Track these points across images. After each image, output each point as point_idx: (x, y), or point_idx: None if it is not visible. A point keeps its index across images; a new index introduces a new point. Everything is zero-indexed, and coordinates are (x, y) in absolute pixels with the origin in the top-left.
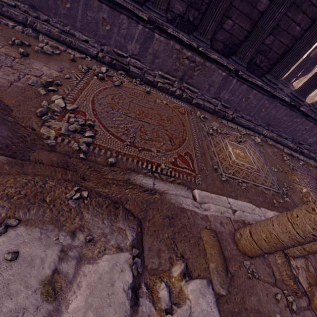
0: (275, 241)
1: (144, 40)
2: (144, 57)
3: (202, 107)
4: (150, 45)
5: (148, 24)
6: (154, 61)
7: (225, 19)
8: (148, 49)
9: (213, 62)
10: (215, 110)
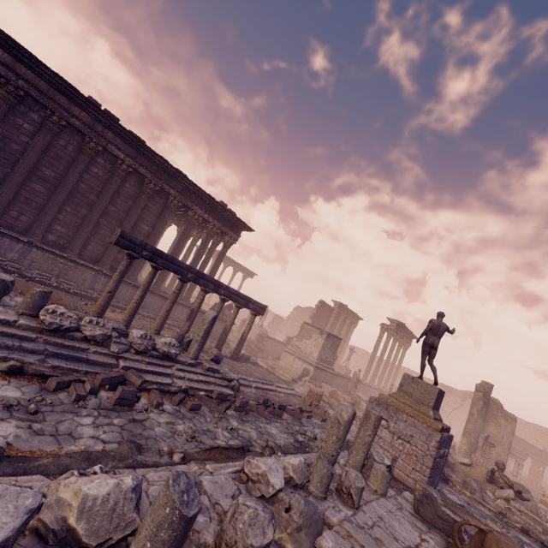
0: (99, 305)
1: (24, 252)
2: (23, 262)
3: (80, 295)
4: (29, 255)
5: (28, 244)
6: (32, 264)
7: (87, 245)
8: (27, 257)
9: (83, 266)
10: (93, 297)
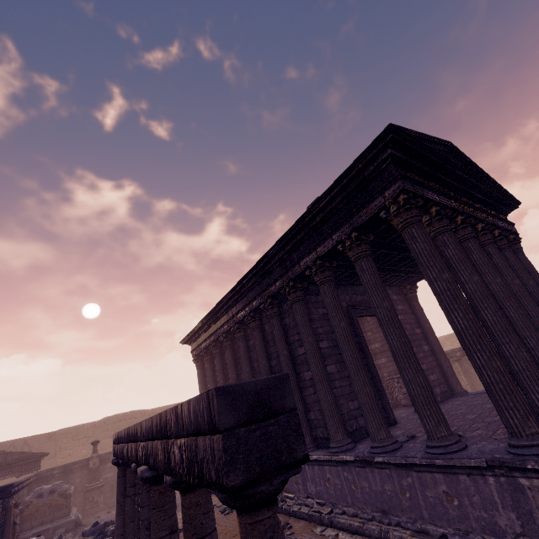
0: None
1: None
2: None
3: (299, 515)
4: None
5: None
6: None
7: None
8: None
9: None
10: (309, 514)
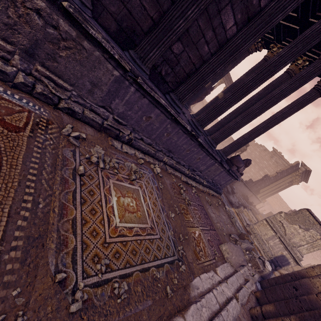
0: None
1: None
2: None
3: (80, 117)
4: None
5: None
6: None
7: None
8: None
9: (96, 44)
10: (103, 126)
